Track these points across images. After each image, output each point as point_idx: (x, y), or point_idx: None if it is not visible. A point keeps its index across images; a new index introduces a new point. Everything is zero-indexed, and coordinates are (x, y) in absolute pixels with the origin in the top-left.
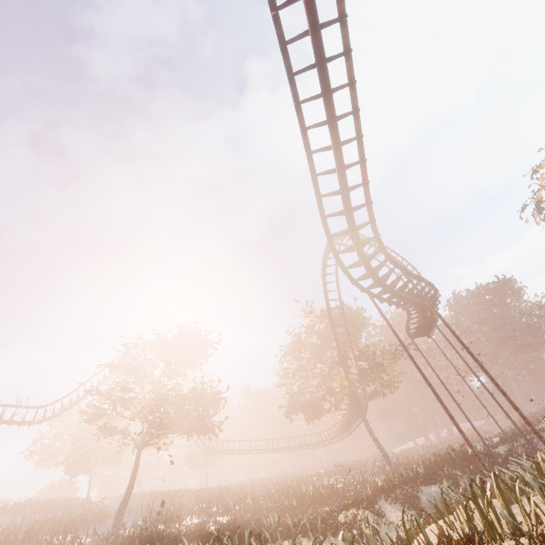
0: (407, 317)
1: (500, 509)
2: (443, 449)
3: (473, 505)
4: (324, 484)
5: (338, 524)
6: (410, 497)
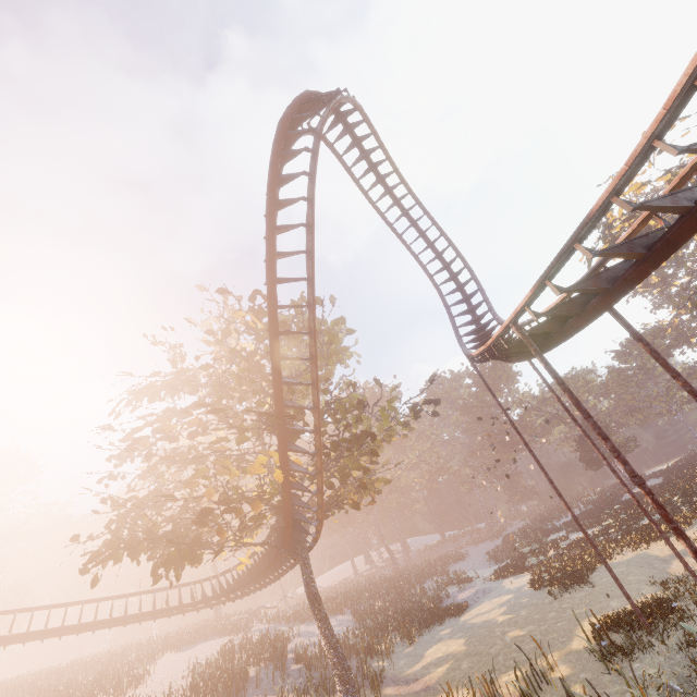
0: (644, 149)
1: None
2: (419, 599)
3: None
4: None
5: None
6: None
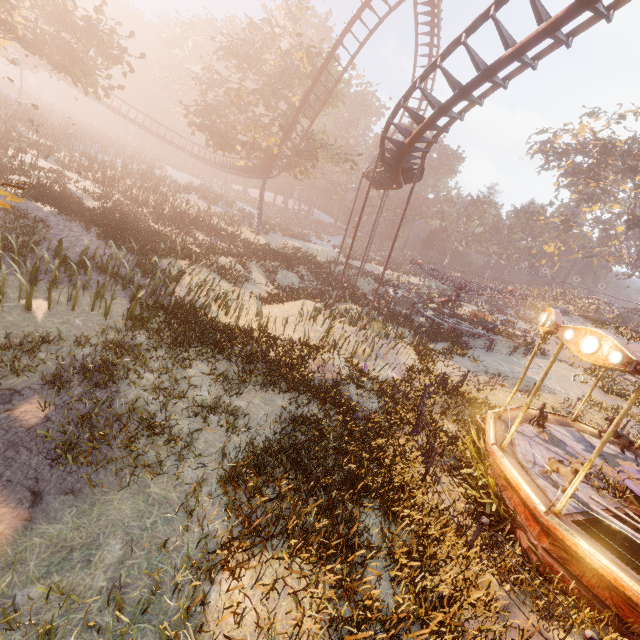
0: (380, 171)
1: (338, 341)
2: (297, 230)
3: (312, 306)
4: (195, 205)
5: (220, 266)
6: (271, 270)
